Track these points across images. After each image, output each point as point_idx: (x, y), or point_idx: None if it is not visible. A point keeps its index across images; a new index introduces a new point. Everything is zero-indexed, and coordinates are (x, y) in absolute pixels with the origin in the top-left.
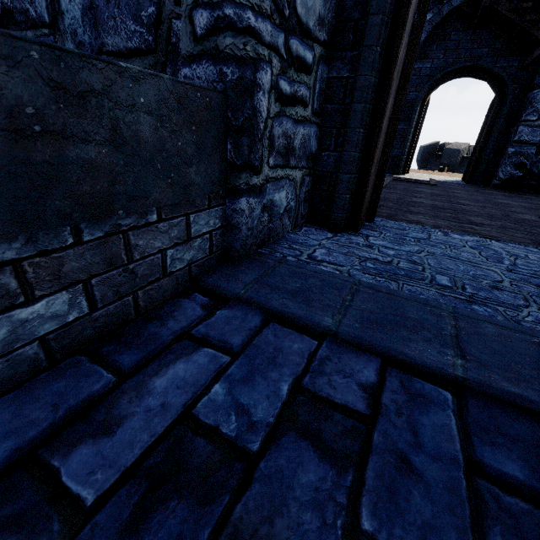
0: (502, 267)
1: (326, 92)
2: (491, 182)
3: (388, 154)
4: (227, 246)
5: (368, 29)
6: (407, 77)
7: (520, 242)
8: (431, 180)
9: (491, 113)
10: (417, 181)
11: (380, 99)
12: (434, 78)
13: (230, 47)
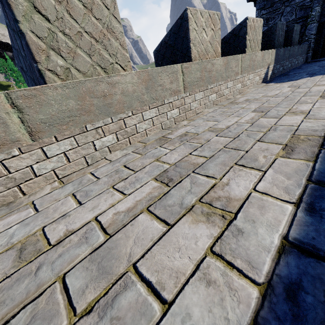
0: None
1: (315, 39)
2: None
3: None
4: (305, 60)
5: (323, 31)
6: None
7: None
8: None
9: None
10: None
11: None
12: None
13: (309, 40)
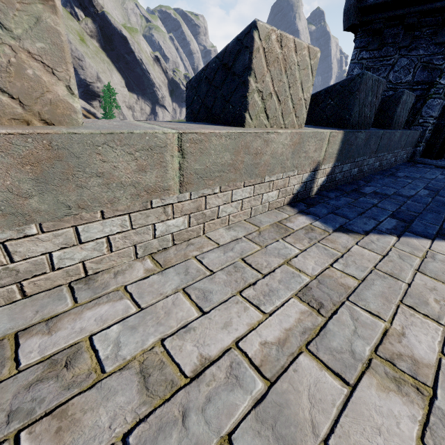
0: None
1: (435, 126)
2: None
3: None
4: (411, 156)
5: None
6: None
7: None
8: None
9: None
10: None
11: None
12: None
13: (425, 125)
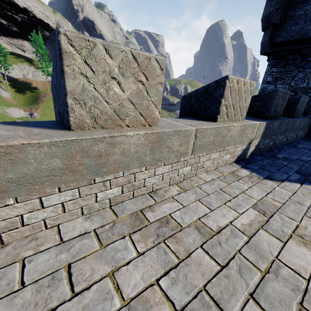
0: None
1: None
2: None
3: None
4: (307, 134)
5: None
6: None
7: None
8: None
9: None
10: None
11: None
12: None
13: None
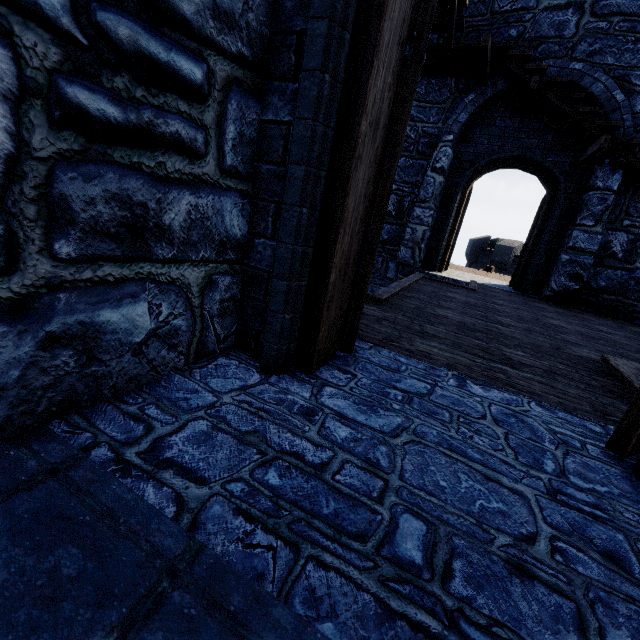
0: (540, 483)
1: (258, 143)
2: (543, 292)
3: (372, 252)
4: None
5: (308, 42)
6: (398, 139)
7: (574, 408)
8: (471, 283)
9: (542, 212)
10: (452, 283)
11: (342, 164)
12: (477, 164)
13: None
